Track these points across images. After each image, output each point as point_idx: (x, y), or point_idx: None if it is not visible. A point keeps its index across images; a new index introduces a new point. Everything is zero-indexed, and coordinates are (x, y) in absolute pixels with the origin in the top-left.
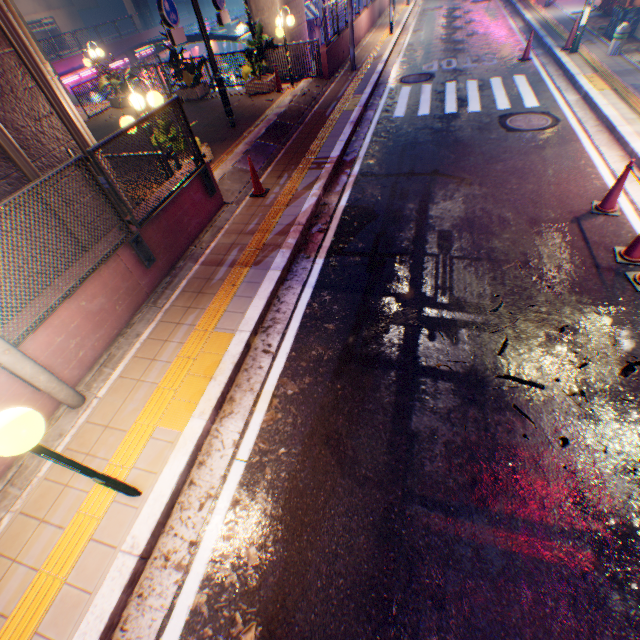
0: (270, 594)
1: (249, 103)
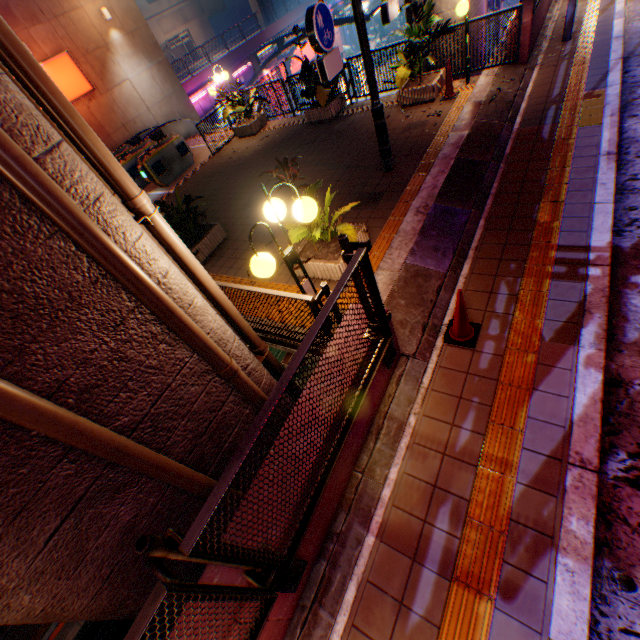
0: None
1: (402, 121)
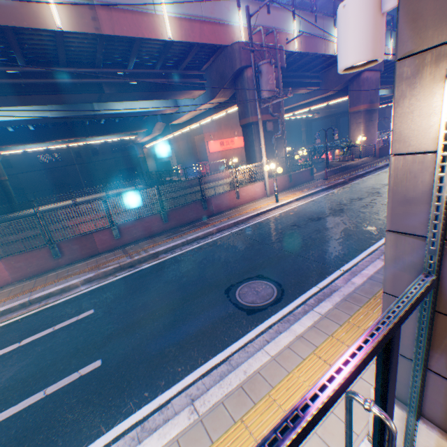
0: (298, 212)
1: (338, 163)
